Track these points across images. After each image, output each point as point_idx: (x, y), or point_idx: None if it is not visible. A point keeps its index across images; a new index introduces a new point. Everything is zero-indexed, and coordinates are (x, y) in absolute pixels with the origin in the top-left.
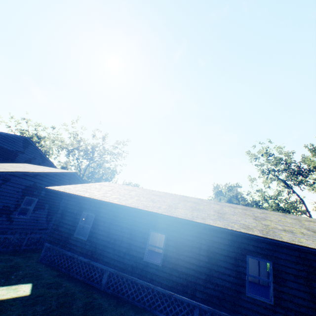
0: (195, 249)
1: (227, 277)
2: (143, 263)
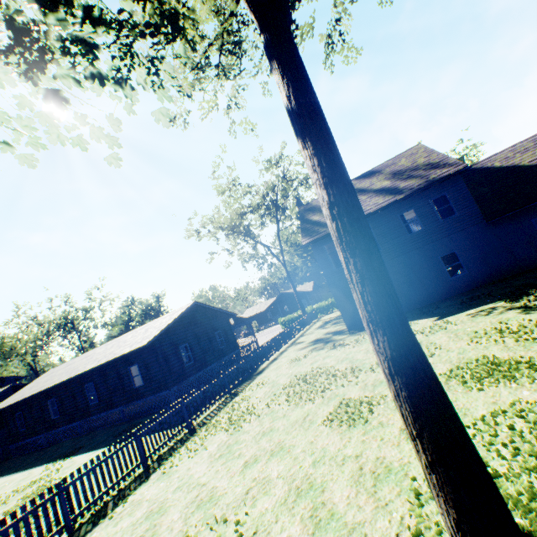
0: (68, 397)
1: (83, 402)
2: (53, 421)
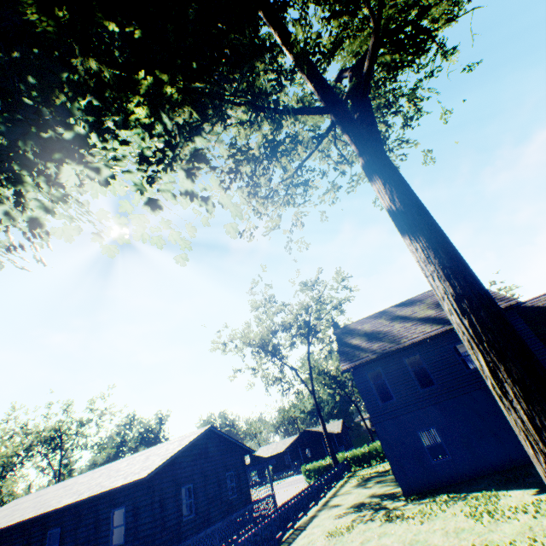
0: None
1: None
2: None
